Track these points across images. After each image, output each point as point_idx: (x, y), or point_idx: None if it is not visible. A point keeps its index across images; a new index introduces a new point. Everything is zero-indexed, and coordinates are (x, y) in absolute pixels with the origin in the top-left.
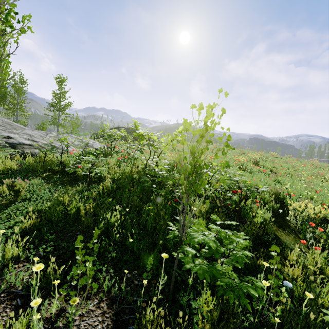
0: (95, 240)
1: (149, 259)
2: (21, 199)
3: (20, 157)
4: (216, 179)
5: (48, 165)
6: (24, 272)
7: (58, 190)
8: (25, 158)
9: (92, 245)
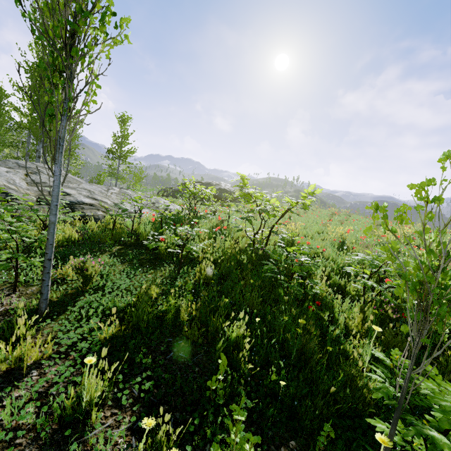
0: (221, 376)
1: (327, 428)
2: (90, 288)
3: (80, 221)
4: (375, 269)
5: (117, 235)
6: (115, 428)
7: (138, 275)
8: (86, 222)
9: (214, 385)
